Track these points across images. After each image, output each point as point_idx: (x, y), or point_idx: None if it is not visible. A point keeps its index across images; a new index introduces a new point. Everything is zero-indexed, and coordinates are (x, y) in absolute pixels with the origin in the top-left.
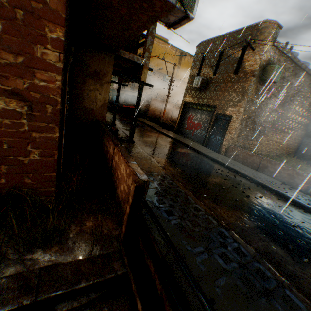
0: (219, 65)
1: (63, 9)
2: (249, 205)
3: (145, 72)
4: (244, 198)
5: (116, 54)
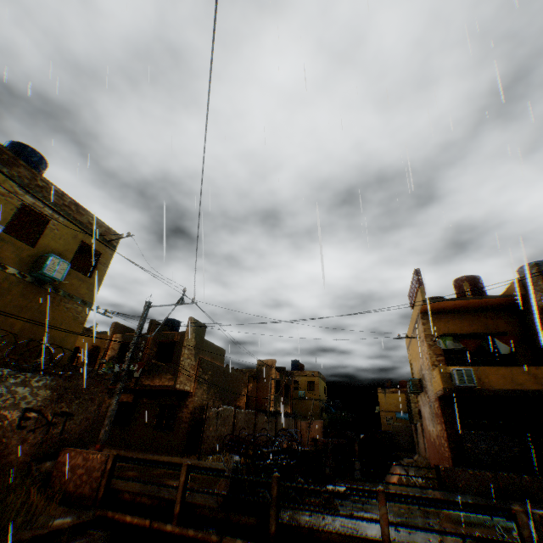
0: None
1: (441, 412)
2: (476, 522)
3: None
4: (495, 527)
5: None
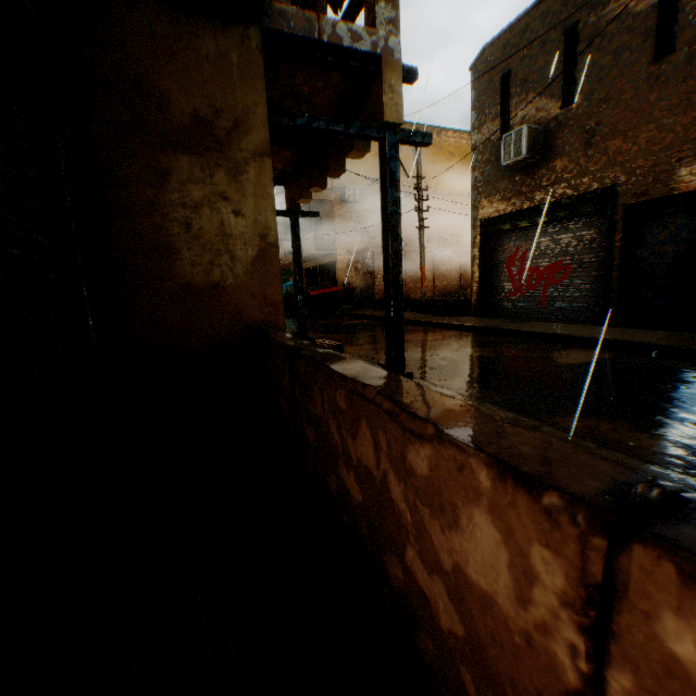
0: (577, 68)
1: None
2: None
3: (393, 86)
4: None
5: (267, 27)
